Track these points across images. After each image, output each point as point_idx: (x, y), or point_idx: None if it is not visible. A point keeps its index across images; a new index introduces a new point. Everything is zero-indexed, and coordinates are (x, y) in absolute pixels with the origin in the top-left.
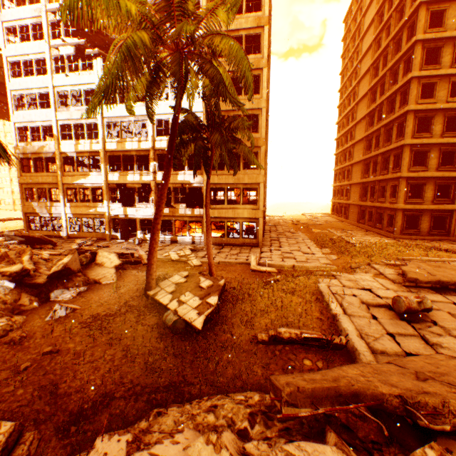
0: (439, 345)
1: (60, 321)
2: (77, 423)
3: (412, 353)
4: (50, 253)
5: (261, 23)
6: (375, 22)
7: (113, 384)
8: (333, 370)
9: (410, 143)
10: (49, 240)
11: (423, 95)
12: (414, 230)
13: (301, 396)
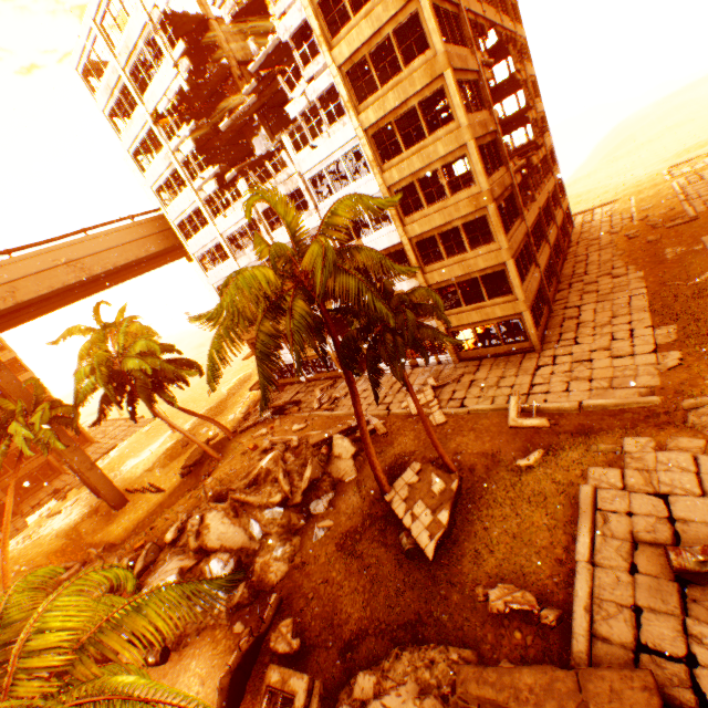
0: (698, 639)
1: (323, 543)
2: (349, 650)
3: (648, 645)
4: (298, 428)
5: None
6: None
7: (366, 619)
8: (510, 671)
9: None
10: (293, 402)
11: None
12: None
13: (470, 696)
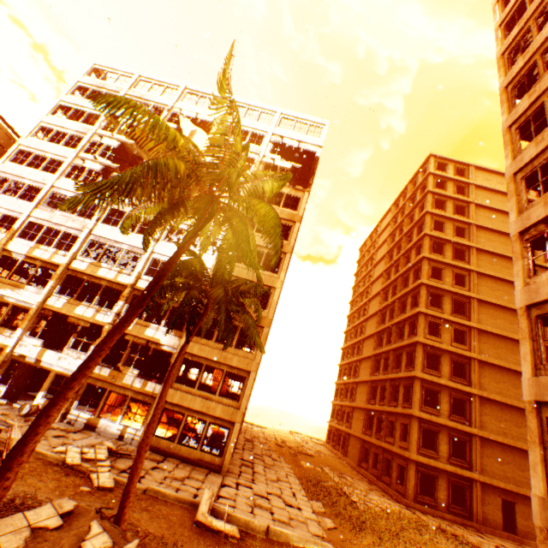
0: None
1: None
2: None
3: None
4: None
5: (294, 219)
6: (386, 258)
7: None
8: None
9: (421, 376)
10: None
11: (428, 331)
12: (430, 498)
13: None
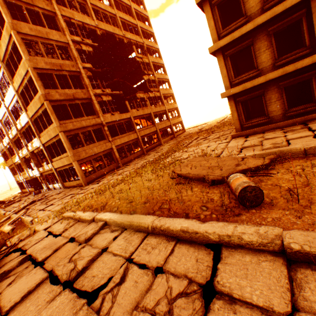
0: None
1: None
2: None
3: None
4: None
5: None
6: None
7: None
8: None
9: None
10: (1, 201)
11: None
12: (260, 118)
13: None
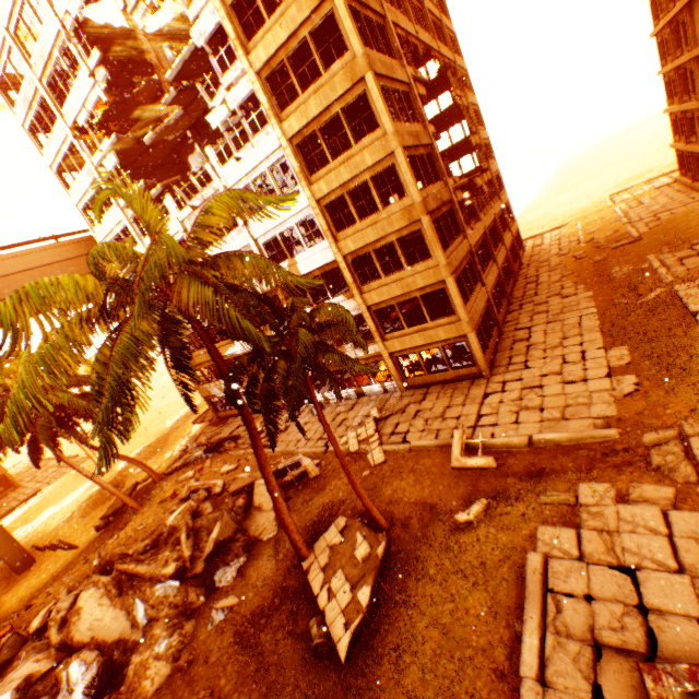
0: None
1: (219, 631)
2: None
3: None
4: (227, 470)
5: None
6: None
7: None
8: None
9: None
10: (229, 437)
11: None
12: None
13: None
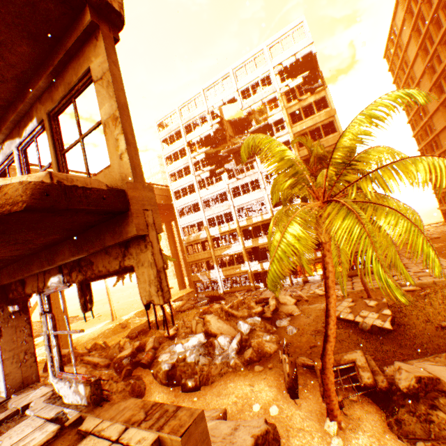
0: None
1: (298, 335)
2: None
3: None
4: None
5: (330, 114)
6: (420, 55)
7: None
8: None
9: None
10: (222, 296)
11: None
12: None
13: None
